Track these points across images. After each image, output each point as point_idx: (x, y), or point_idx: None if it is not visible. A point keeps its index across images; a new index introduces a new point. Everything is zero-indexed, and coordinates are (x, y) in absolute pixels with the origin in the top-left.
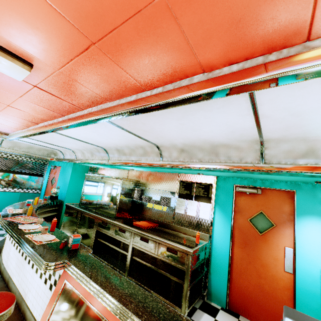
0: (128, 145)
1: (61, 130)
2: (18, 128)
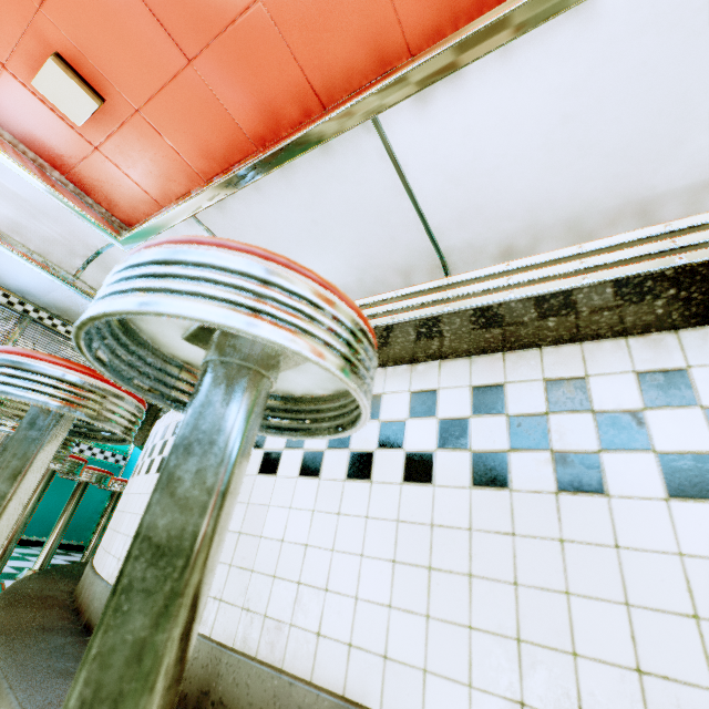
0: (585, 213)
1: (489, 49)
2: (203, 170)
